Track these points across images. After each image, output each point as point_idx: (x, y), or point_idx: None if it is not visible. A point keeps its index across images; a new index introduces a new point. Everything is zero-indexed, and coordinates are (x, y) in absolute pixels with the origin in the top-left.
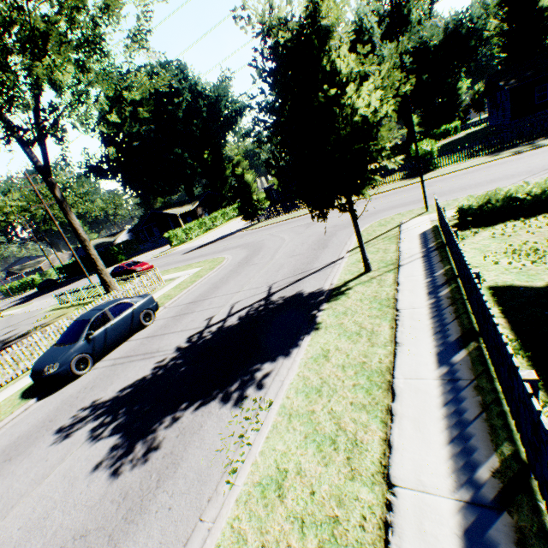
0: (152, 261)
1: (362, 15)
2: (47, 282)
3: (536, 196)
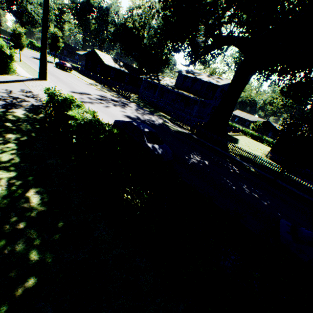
0: None
1: None
2: None
3: None
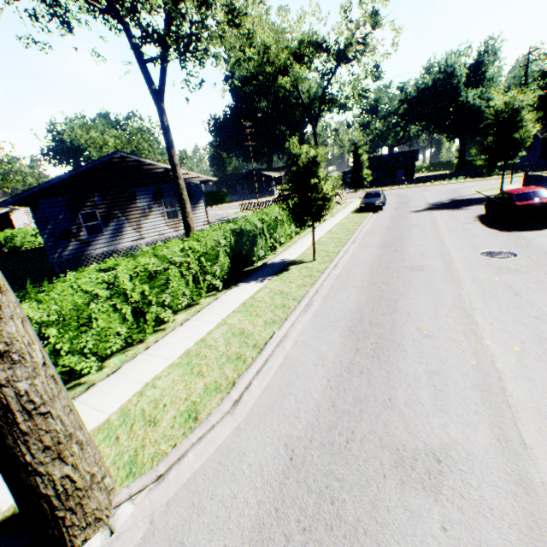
0: None
1: (456, 66)
2: None
3: None
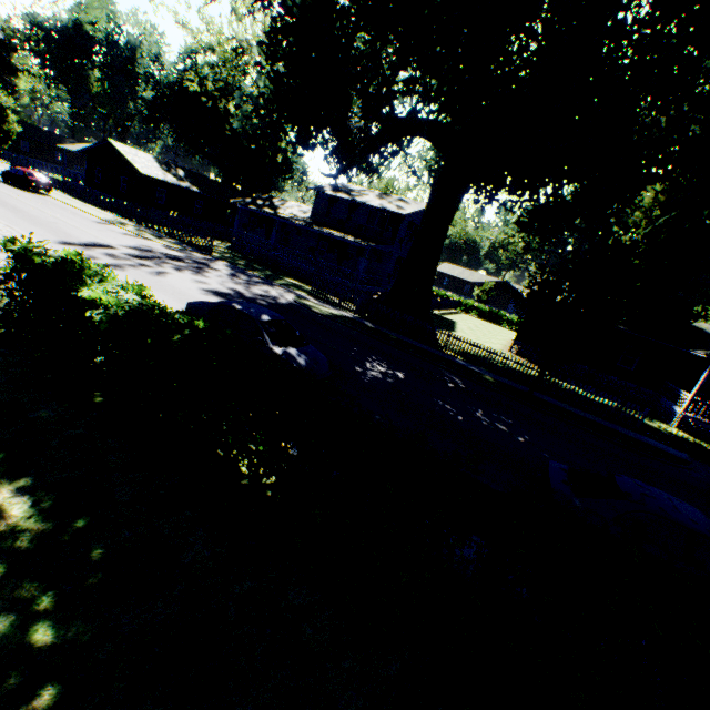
0: None
1: None
2: None
3: None
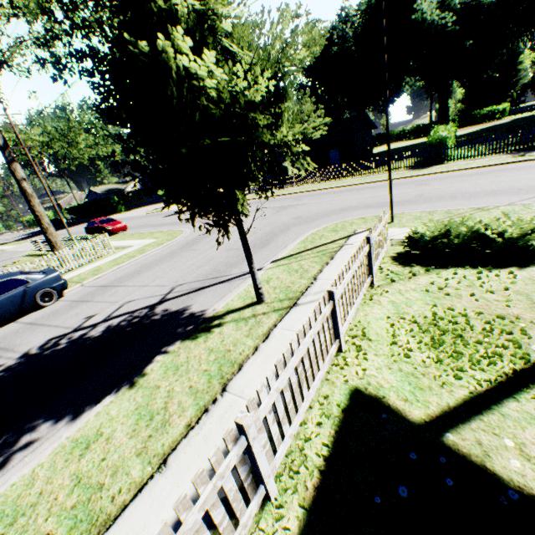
0: (139, 218)
1: None
2: (53, 222)
3: (511, 239)
